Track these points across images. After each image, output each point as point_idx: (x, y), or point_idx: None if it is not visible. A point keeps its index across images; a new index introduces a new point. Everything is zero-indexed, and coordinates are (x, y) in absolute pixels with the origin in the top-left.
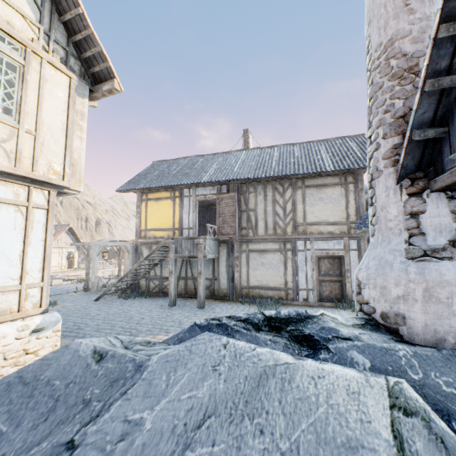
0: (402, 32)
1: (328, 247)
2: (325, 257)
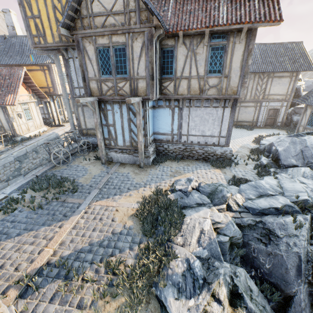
0: None
1: (274, 105)
2: (272, 109)
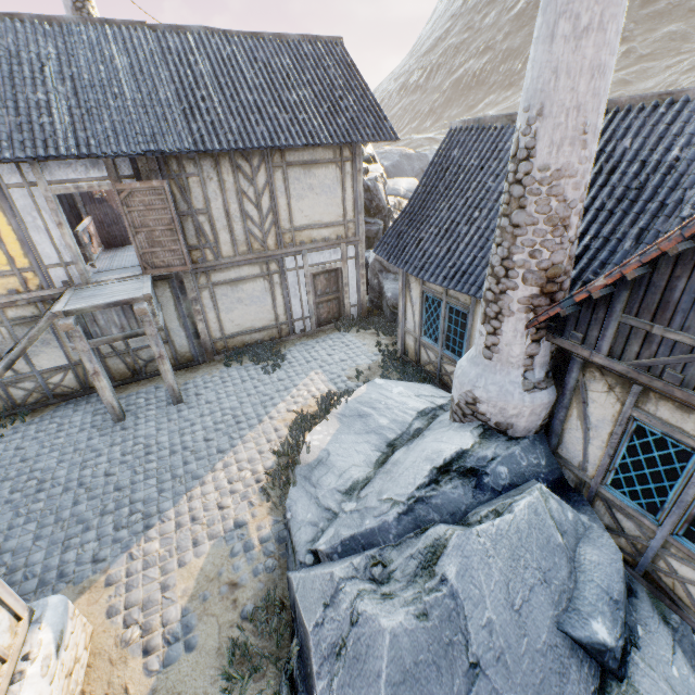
0: (571, 169)
1: (324, 260)
2: (322, 273)
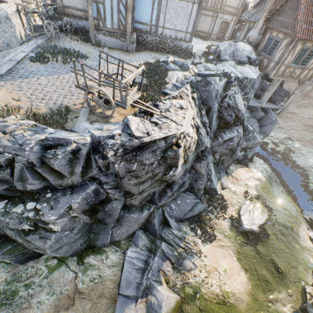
0: None
1: (227, 18)
2: (224, 22)
